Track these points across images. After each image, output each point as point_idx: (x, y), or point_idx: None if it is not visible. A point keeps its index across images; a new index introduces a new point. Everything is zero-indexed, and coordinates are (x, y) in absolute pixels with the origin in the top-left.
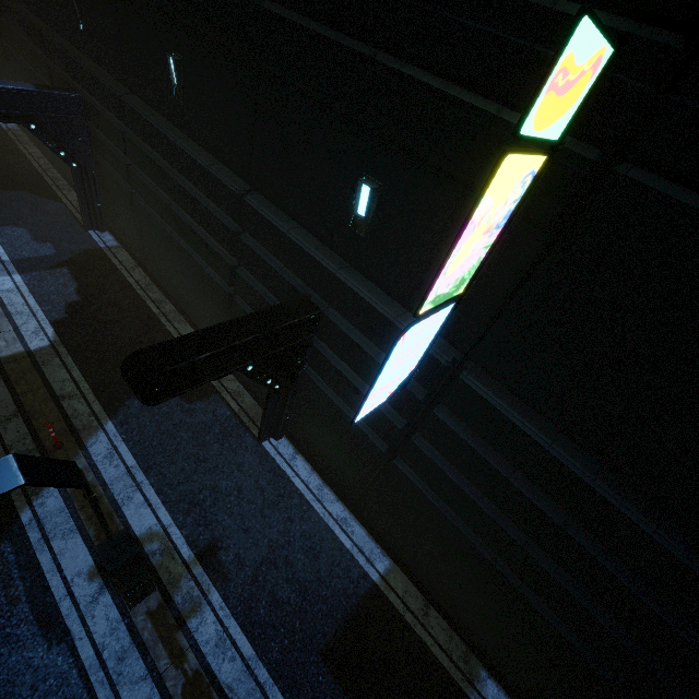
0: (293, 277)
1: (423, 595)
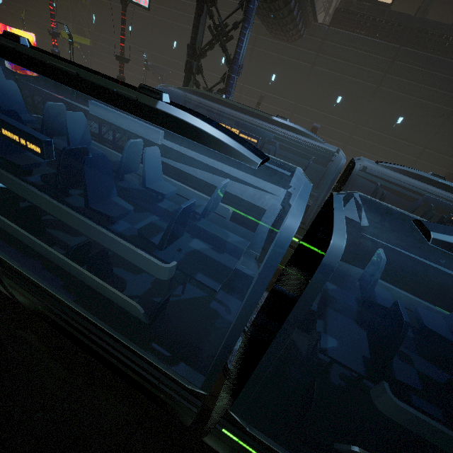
0: None
1: None
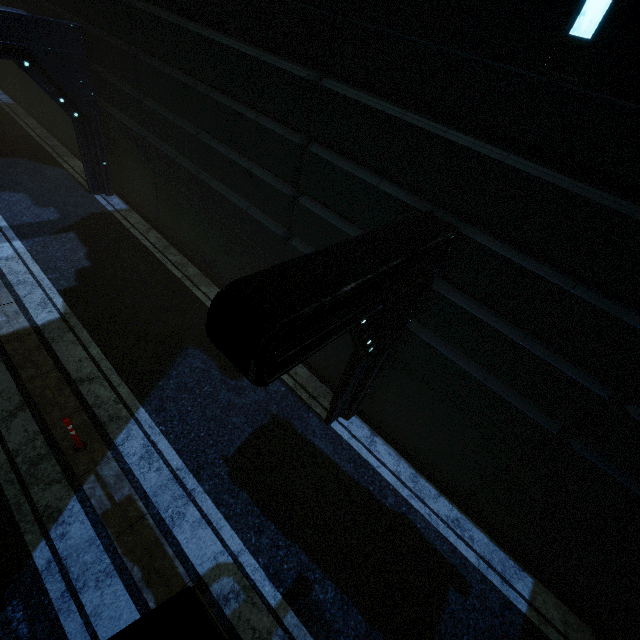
0: (400, 190)
1: (588, 627)
